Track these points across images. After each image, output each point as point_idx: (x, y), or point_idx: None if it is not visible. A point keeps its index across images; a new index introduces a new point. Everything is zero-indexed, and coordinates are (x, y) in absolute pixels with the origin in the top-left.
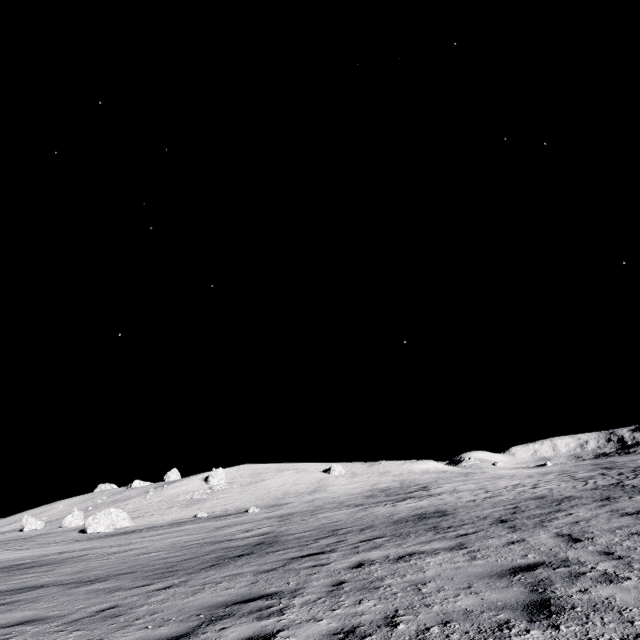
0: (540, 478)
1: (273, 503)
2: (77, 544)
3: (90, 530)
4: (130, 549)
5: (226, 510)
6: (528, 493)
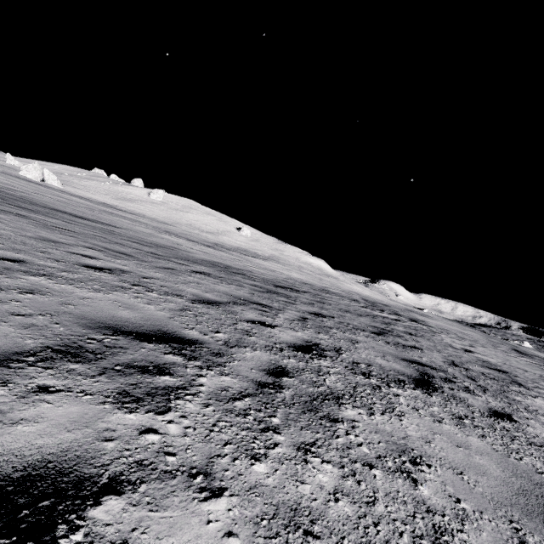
0: (316, 282)
1: (168, 223)
2: None
3: (21, 173)
4: None
5: (132, 211)
6: (216, 258)
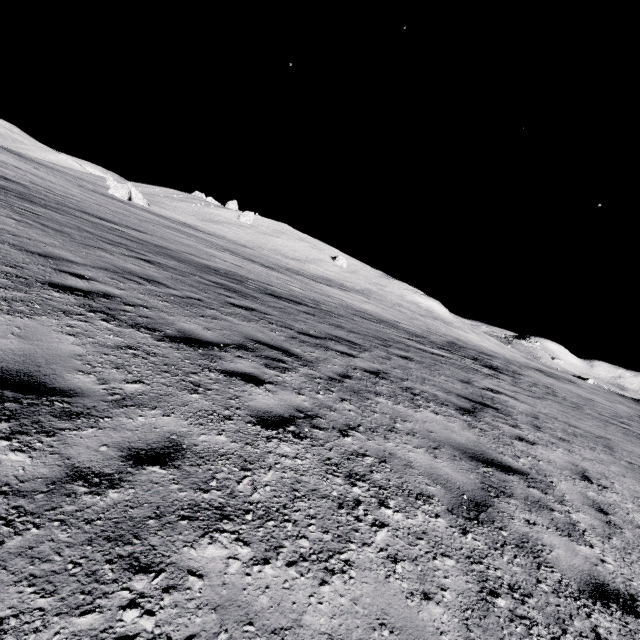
0: (391, 317)
1: (248, 246)
2: (57, 179)
3: (110, 192)
4: (21, 174)
5: (213, 232)
6: (246, 271)
